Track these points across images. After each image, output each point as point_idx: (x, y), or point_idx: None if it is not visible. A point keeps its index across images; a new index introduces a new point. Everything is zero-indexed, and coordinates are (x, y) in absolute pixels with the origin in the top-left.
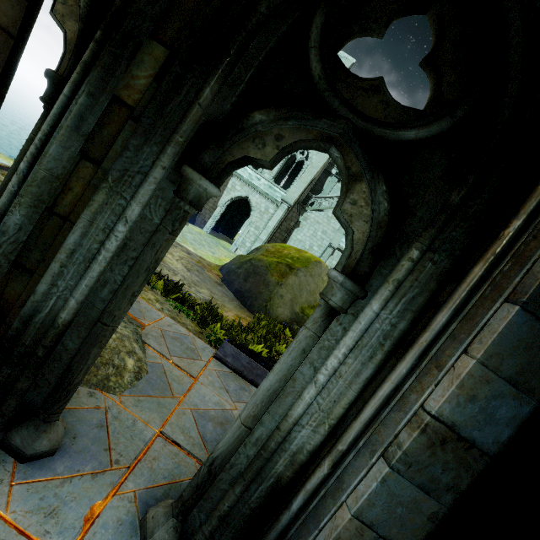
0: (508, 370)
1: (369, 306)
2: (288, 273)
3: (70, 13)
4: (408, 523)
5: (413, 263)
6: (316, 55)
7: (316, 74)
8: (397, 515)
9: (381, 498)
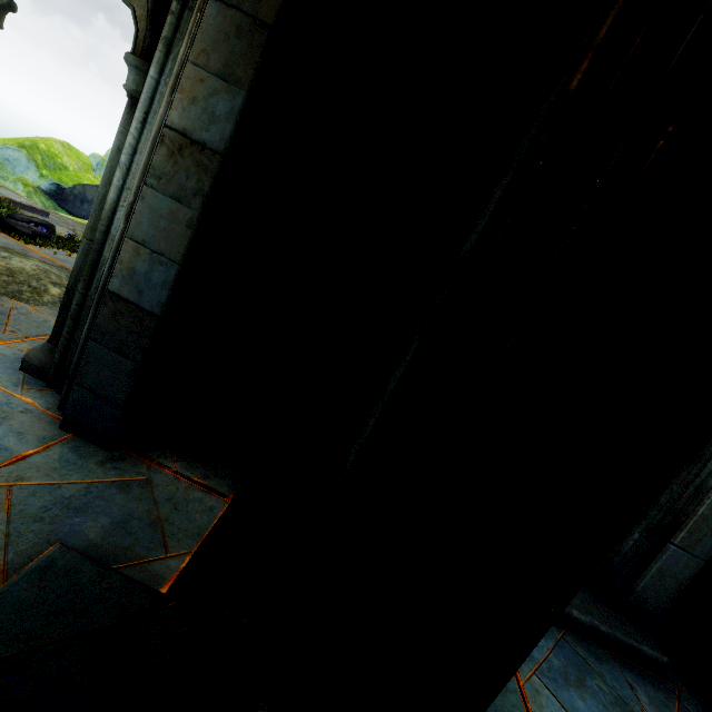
0: (216, 66)
1: (148, 74)
2: None
3: None
4: (172, 234)
5: (174, 17)
6: None
7: None
8: (162, 228)
9: (145, 215)
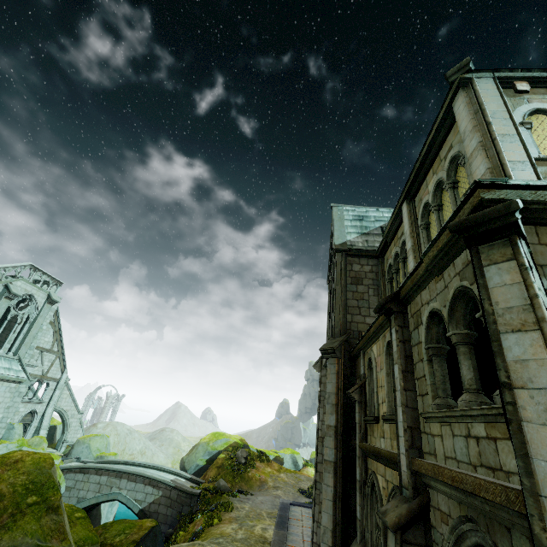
0: None
1: None
2: (61, 521)
3: None
4: None
5: None
6: None
7: None
8: None
9: None
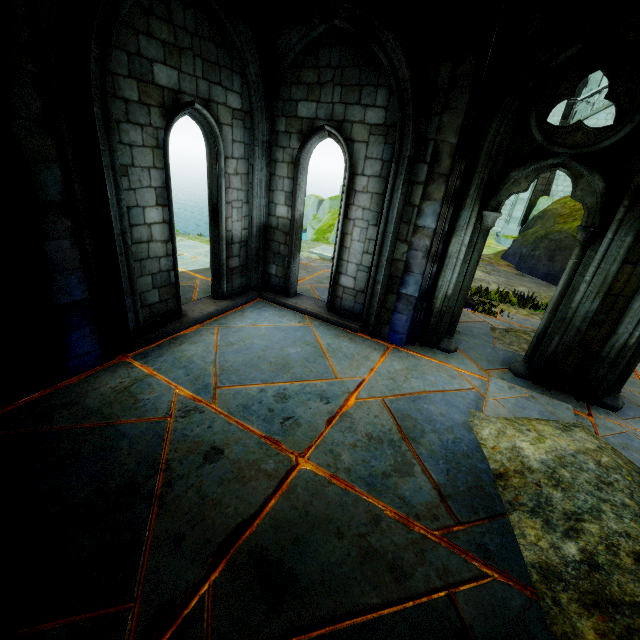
0: None
1: None
2: None
3: (586, 193)
4: None
5: None
6: None
7: None
8: None
9: None
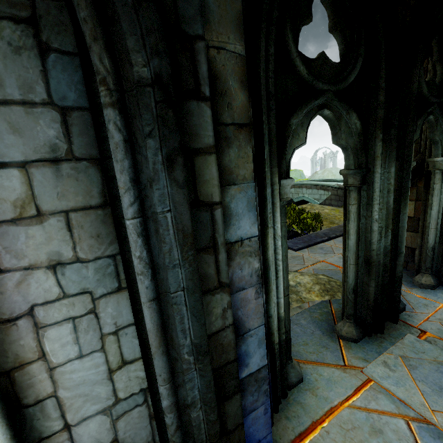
0: None
1: None
2: None
3: (348, 135)
4: None
5: None
6: (425, 84)
7: (426, 92)
8: None
9: None
